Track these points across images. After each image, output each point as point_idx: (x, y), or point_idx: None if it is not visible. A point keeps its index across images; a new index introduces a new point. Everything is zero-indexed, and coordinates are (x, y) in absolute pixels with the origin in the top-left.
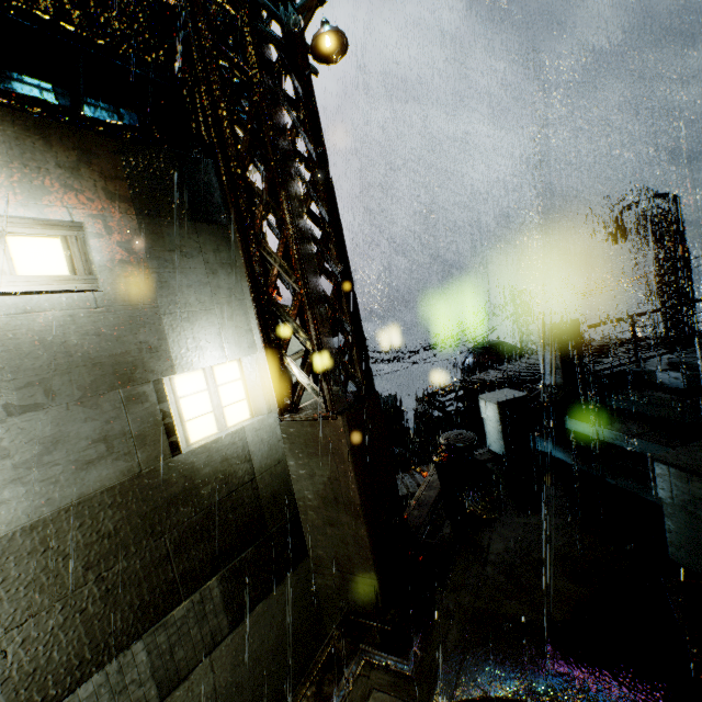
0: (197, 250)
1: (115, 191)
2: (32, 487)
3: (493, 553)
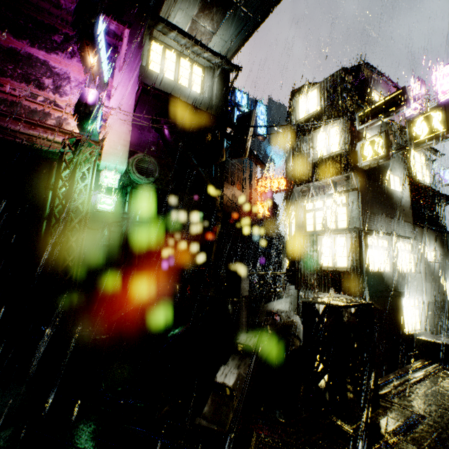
0: (448, 255)
1: (440, 243)
2: (435, 295)
3: None
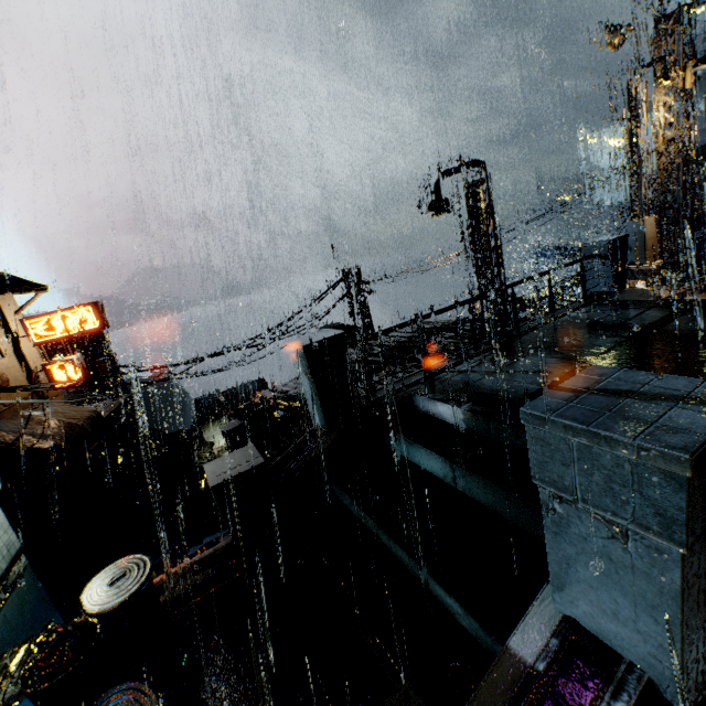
0: None
1: None
2: None
3: None
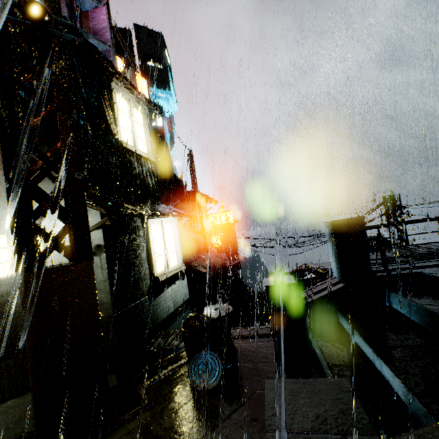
0: None
1: None
2: None
3: (161, 425)
